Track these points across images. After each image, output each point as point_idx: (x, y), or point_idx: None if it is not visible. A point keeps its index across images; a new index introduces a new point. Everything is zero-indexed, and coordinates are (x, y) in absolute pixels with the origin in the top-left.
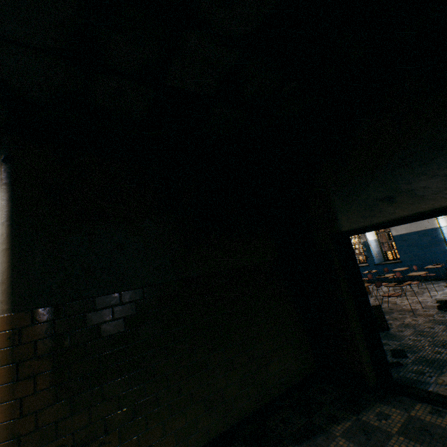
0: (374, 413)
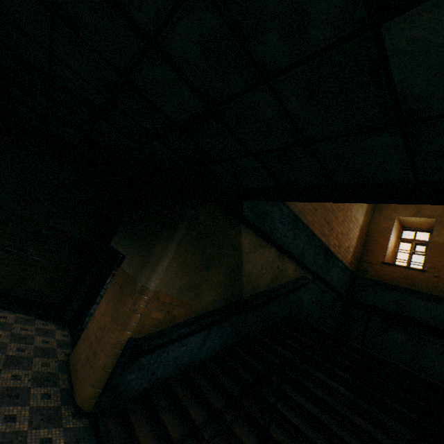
0: (45, 322)
